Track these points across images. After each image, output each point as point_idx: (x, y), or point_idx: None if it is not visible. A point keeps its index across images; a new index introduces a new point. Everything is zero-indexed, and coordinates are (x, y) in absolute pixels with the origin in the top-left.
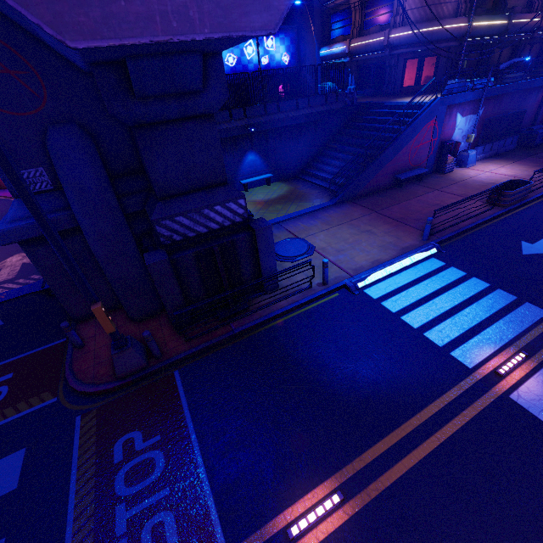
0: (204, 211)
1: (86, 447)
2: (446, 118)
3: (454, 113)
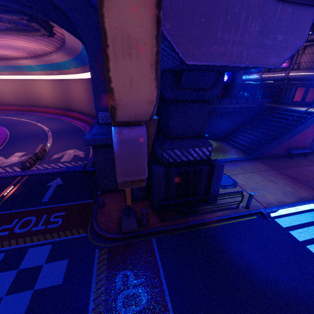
0: (189, 149)
1: (101, 271)
2: None
3: None
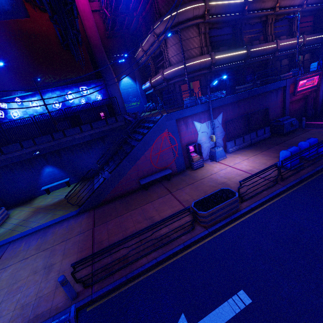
0: None
1: None
2: (183, 127)
3: (190, 122)
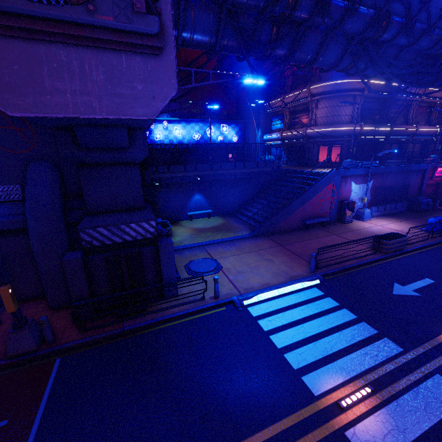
0: (121, 226)
1: None
2: (343, 184)
3: (349, 181)
